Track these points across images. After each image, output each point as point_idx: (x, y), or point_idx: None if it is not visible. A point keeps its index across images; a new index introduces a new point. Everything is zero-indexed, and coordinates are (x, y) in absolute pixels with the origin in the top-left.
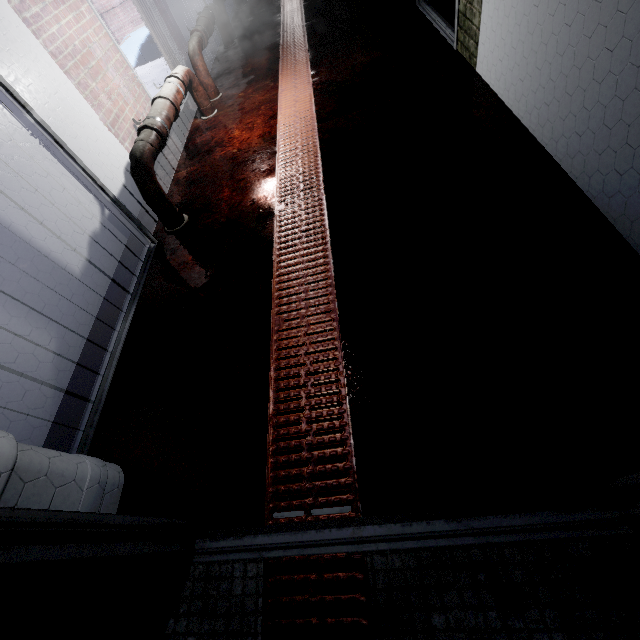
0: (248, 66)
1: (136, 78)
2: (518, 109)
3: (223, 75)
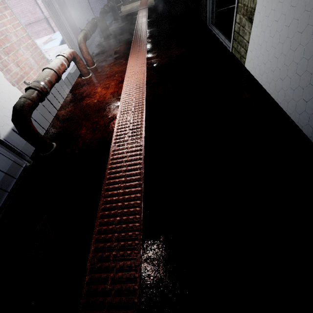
0: (113, 50)
1: (42, 54)
2: (277, 96)
3: (99, 54)
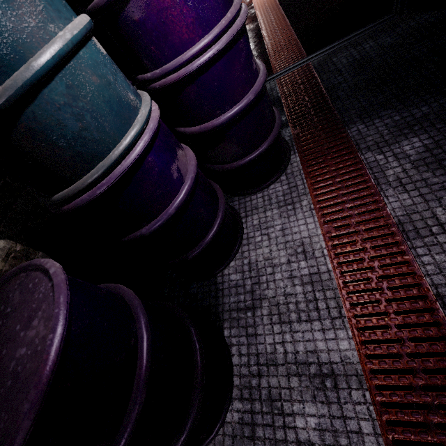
0: None
1: None
2: None
3: None
